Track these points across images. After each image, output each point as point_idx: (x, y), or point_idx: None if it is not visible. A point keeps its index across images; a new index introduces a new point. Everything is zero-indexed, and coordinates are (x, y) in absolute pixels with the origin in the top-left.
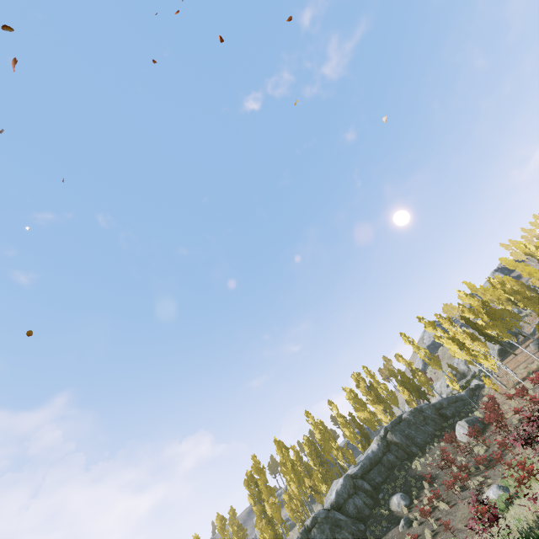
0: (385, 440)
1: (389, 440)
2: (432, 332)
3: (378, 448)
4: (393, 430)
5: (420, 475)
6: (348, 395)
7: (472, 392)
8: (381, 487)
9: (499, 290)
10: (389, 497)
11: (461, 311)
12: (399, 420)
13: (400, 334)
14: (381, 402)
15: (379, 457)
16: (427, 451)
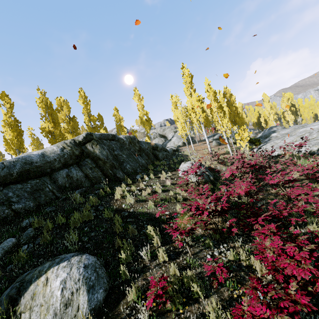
0: (79, 149)
1: (87, 150)
2: (187, 84)
3: (59, 154)
4: (101, 142)
5: (132, 212)
6: (42, 99)
7: (173, 152)
8: (23, 222)
9: (221, 101)
10: (33, 257)
11: (207, 90)
12: (112, 138)
13: (134, 89)
14: (75, 135)
15: (52, 168)
16: (139, 181)
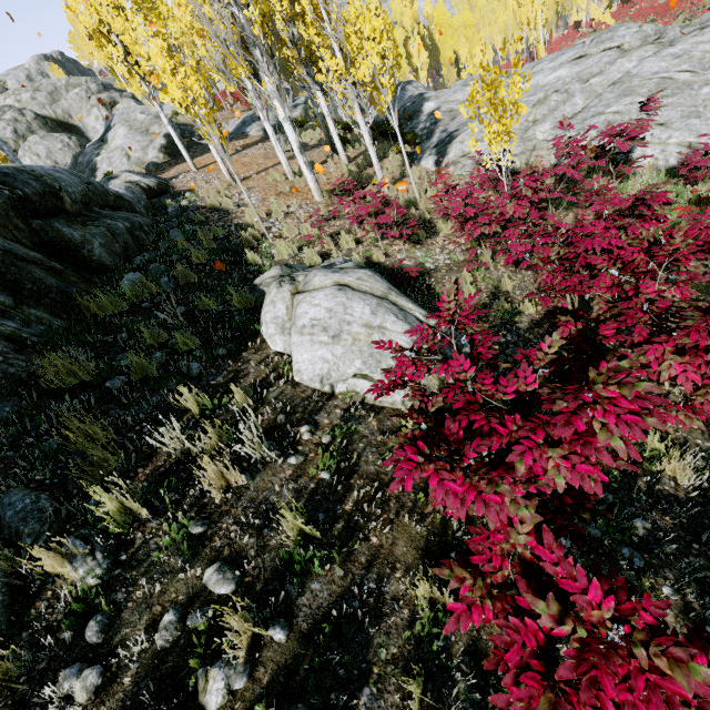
0: None
1: None
2: None
3: None
4: None
5: None
6: None
7: (149, 202)
8: None
9: None
10: None
11: None
12: None
13: None
14: None
15: None
16: None
